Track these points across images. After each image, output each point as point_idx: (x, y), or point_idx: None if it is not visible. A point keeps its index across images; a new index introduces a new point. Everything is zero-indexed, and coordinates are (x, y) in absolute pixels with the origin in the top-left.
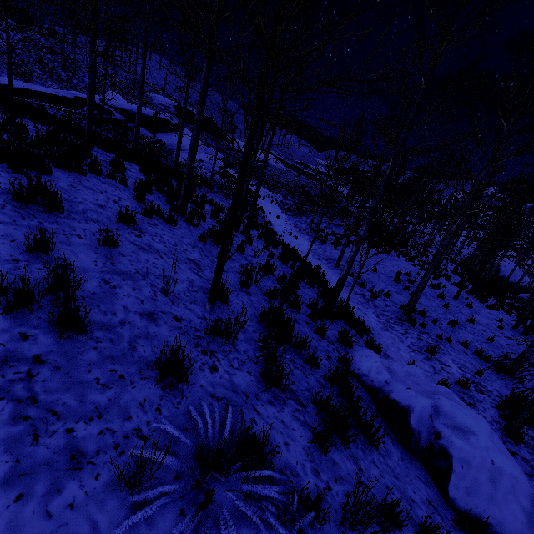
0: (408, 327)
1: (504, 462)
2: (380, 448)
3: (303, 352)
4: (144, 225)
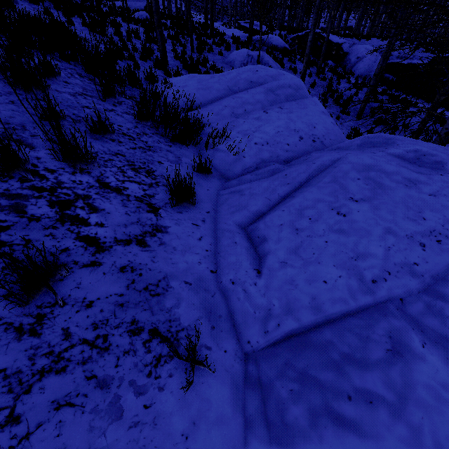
0: None
1: None
2: None
3: None
4: None
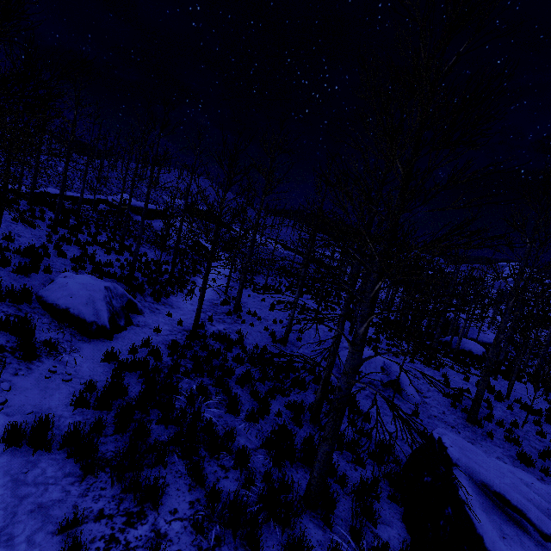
0: (222, 315)
1: (74, 284)
2: (25, 279)
3: (39, 263)
4: (6, 221)
